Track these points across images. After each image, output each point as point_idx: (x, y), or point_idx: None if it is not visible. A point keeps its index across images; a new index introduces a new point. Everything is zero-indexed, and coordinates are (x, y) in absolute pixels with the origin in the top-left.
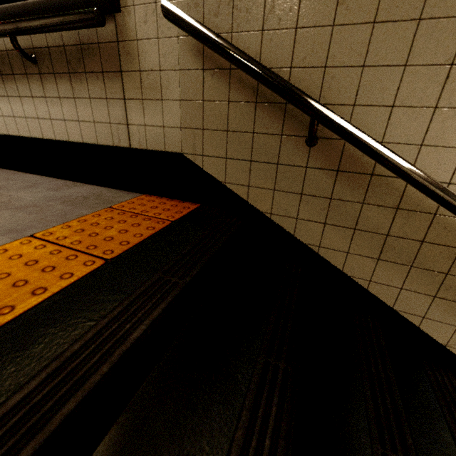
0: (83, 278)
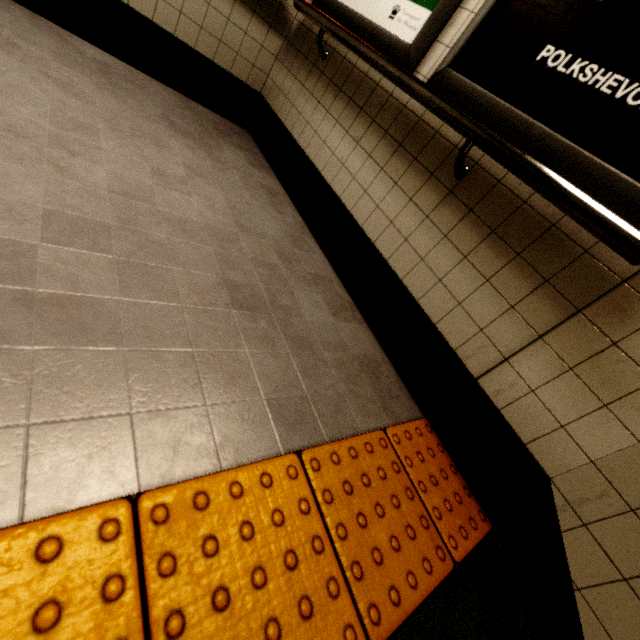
0: None
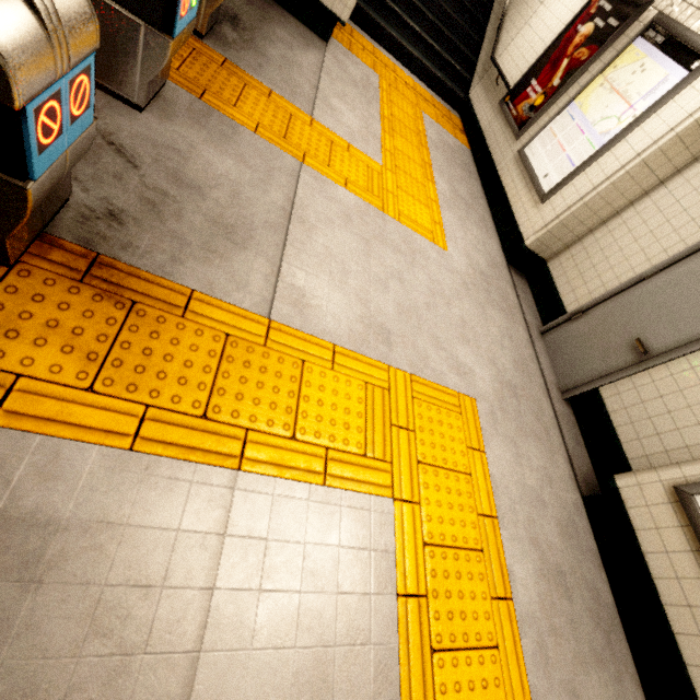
0: None
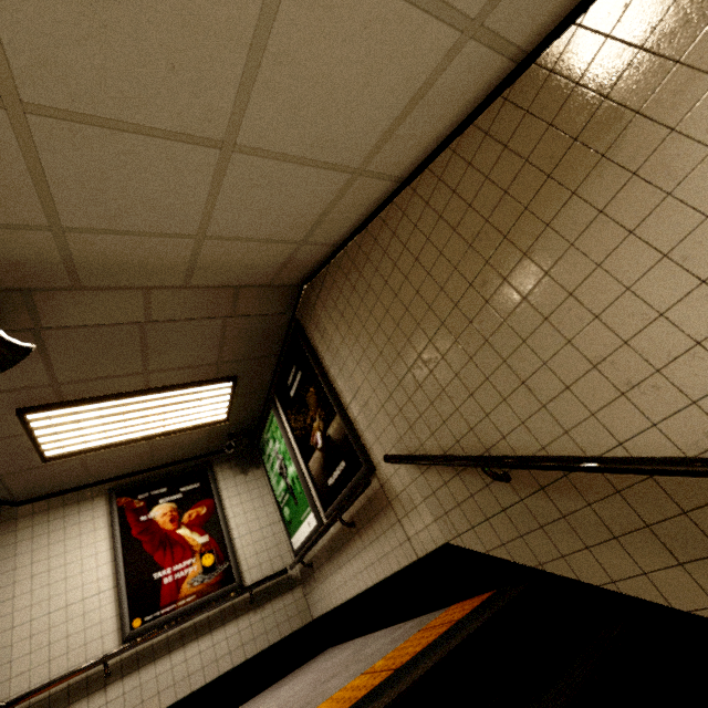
0: (378, 685)
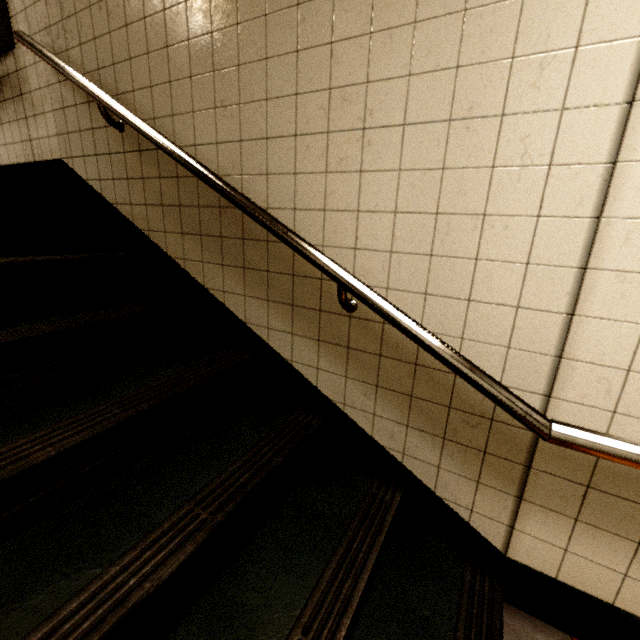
0: None
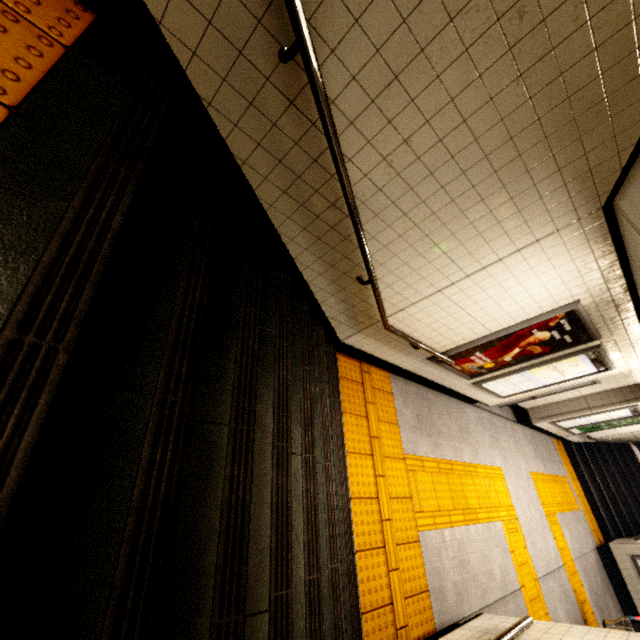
0: None
